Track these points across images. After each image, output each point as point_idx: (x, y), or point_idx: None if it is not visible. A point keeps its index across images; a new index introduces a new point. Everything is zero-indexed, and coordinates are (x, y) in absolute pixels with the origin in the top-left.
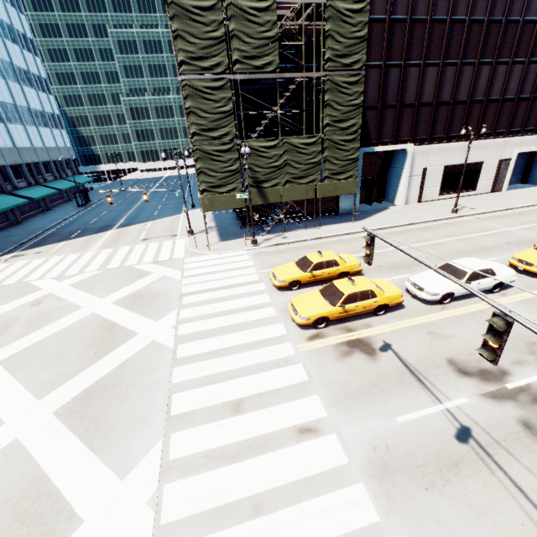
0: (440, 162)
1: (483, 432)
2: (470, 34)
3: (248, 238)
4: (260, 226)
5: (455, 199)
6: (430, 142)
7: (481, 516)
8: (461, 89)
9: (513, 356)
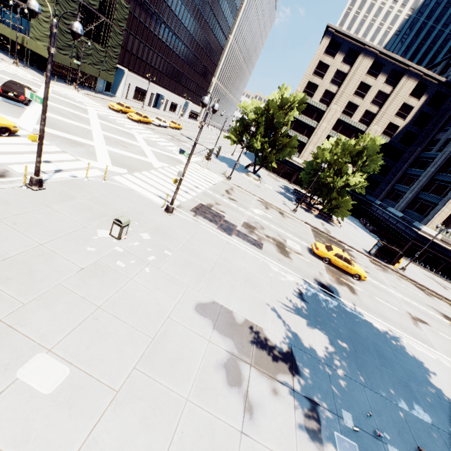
0: (135, 83)
1: (174, 140)
2: (149, 35)
3: (67, 85)
4: (60, 79)
5: (138, 103)
6: (133, 72)
7: (177, 143)
8: (144, 55)
9: (173, 135)
